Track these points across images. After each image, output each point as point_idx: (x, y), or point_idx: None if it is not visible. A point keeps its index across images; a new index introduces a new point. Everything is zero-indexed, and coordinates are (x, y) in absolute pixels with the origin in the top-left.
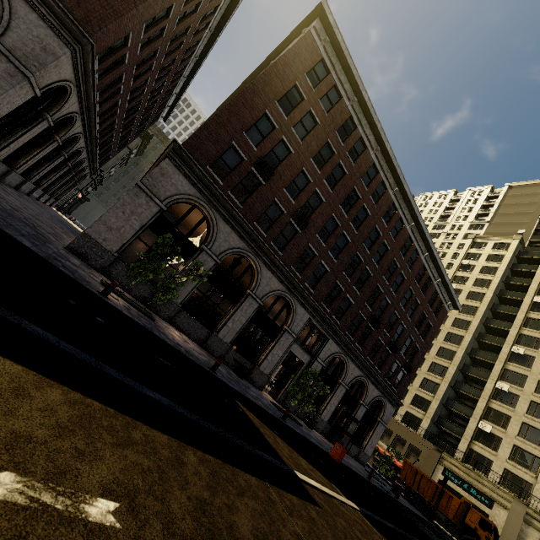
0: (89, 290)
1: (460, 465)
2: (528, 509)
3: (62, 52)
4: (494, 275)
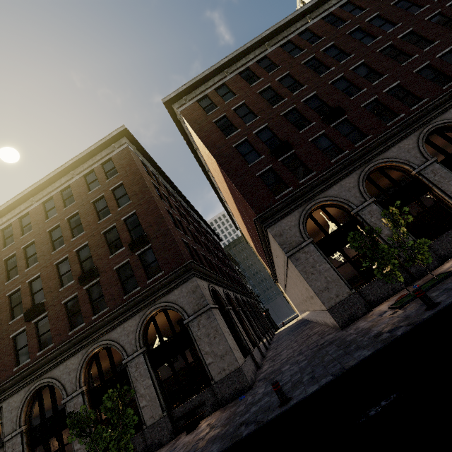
0: (432, 316)
1: None
2: None
3: (195, 282)
4: None
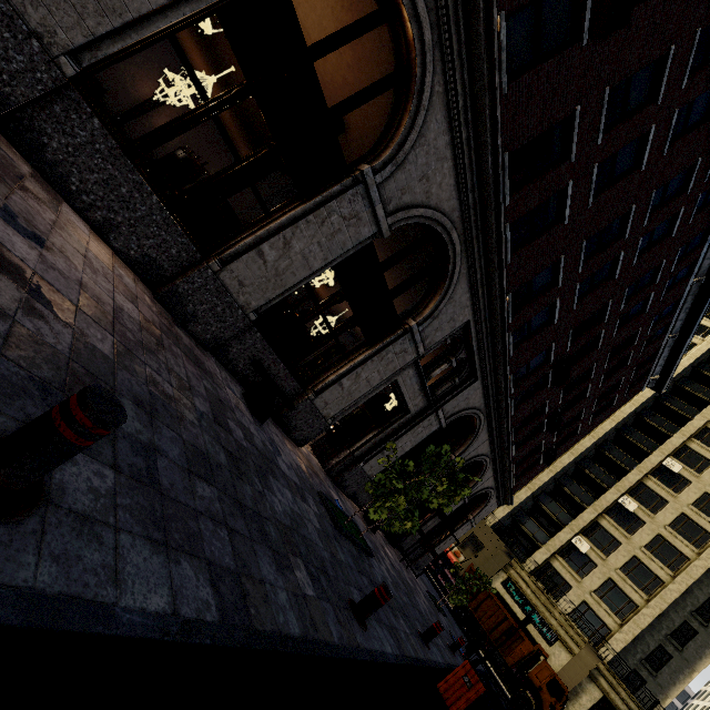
0: None
1: (531, 581)
2: (600, 663)
3: None
4: (686, 353)
